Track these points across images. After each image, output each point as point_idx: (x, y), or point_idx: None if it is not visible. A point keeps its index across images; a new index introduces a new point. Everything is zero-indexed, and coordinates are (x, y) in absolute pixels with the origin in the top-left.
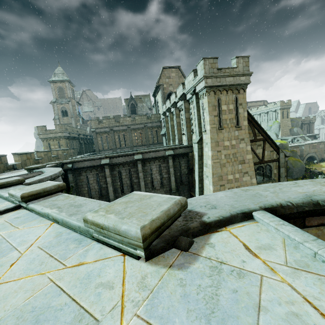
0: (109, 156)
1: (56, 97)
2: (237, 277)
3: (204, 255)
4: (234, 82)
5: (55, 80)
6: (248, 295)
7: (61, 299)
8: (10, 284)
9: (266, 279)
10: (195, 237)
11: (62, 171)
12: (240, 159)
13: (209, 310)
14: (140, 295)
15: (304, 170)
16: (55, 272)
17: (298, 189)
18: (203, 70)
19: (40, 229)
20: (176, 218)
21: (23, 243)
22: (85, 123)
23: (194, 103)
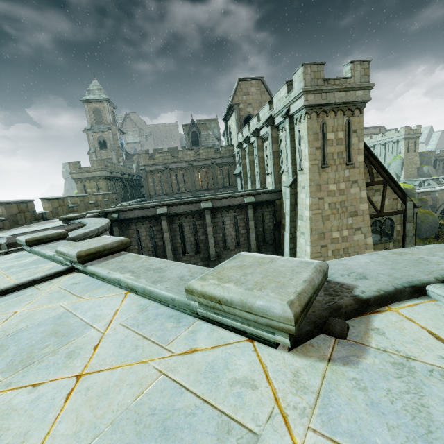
0: (168, 204)
1: (91, 122)
2: (443, 380)
3: (374, 345)
4: (346, 98)
5: (89, 100)
6: None
7: (186, 400)
8: (104, 374)
9: None
10: (348, 319)
11: (110, 223)
12: (350, 210)
13: (423, 427)
14: (303, 400)
15: (437, 227)
16: (161, 360)
17: None
18: (302, 82)
19: (113, 301)
20: (319, 291)
21: (97, 318)
22: (129, 159)
23: (287, 130)
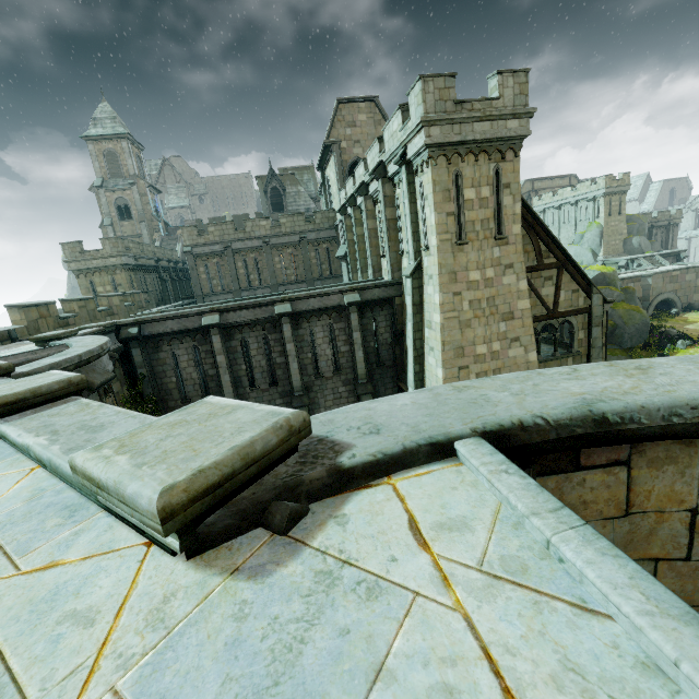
0: (220, 308)
1: (101, 175)
2: (364, 597)
3: (317, 543)
4: (492, 132)
5: (96, 136)
6: (367, 643)
7: None
8: None
9: (423, 603)
10: (315, 501)
11: (107, 344)
12: (503, 311)
13: (272, 678)
14: (142, 642)
15: (648, 331)
16: None
17: (573, 386)
18: (421, 107)
19: (4, 483)
20: (274, 459)
21: None
22: (171, 234)
23: (404, 186)
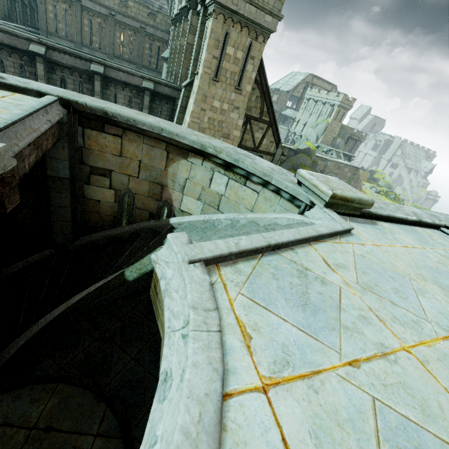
0: (47, 44)
1: None
2: None
3: None
4: (255, 17)
5: None
6: None
7: None
8: None
9: None
10: None
11: None
12: (225, 132)
13: None
14: None
15: None
16: None
17: (115, 107)
18: None
19: None
20: None
21: None
22: None
23: (199, 23)
